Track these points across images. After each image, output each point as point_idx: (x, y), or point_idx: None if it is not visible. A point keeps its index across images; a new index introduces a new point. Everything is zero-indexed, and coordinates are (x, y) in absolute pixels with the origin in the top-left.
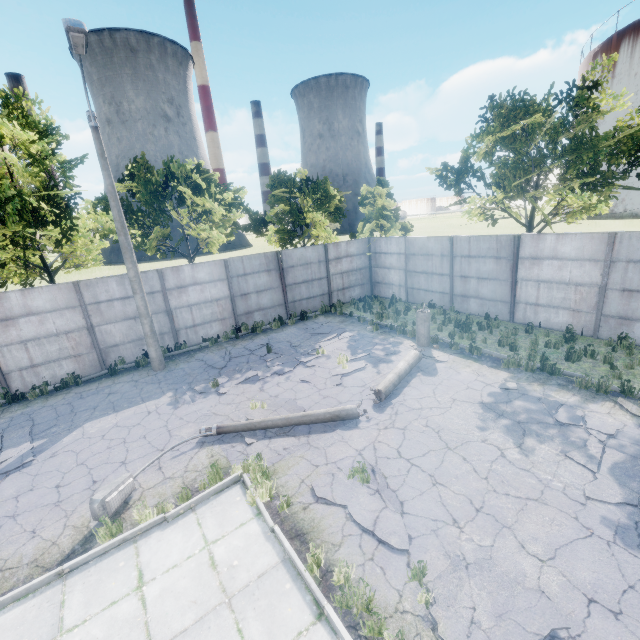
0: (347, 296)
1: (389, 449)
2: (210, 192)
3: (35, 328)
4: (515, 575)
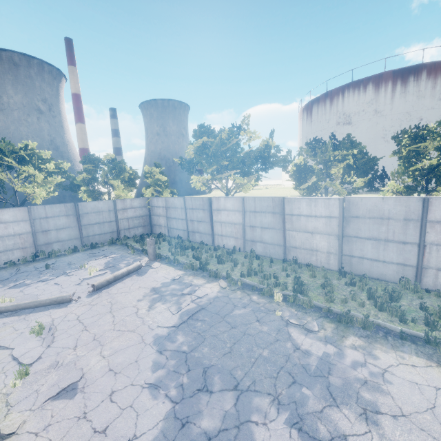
0: (132, 233)
1: (74, 316)
2: (37, 163)
3: None
4: (83, 366)
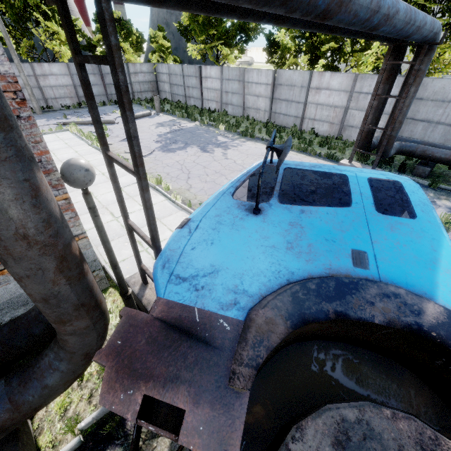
0: (144, 97)
1: (119, 128)
2: (56, 19)
3: None
4: None
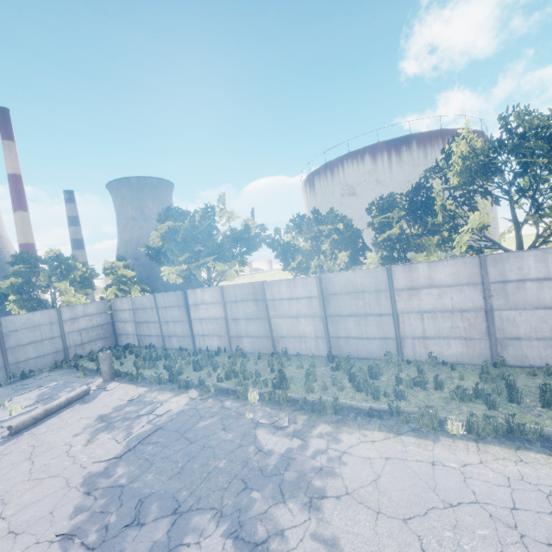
0: (88, 350)
1: None
2: None
3: None
4: None
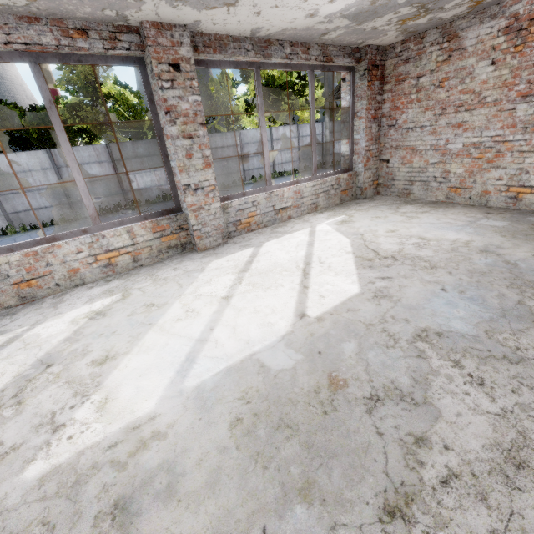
0: None
1: None
2: None
3: (284, 145)
4: None
